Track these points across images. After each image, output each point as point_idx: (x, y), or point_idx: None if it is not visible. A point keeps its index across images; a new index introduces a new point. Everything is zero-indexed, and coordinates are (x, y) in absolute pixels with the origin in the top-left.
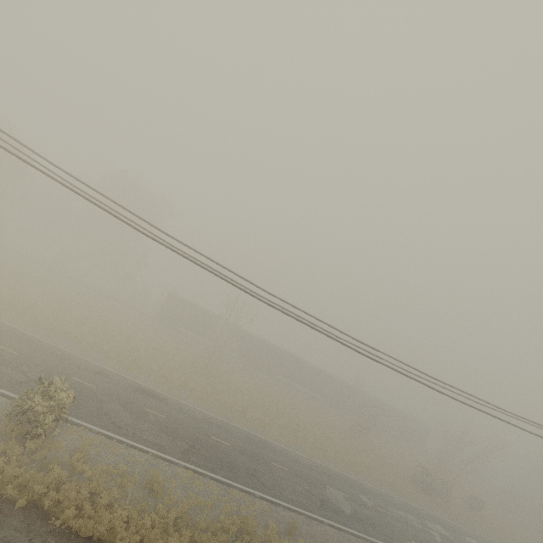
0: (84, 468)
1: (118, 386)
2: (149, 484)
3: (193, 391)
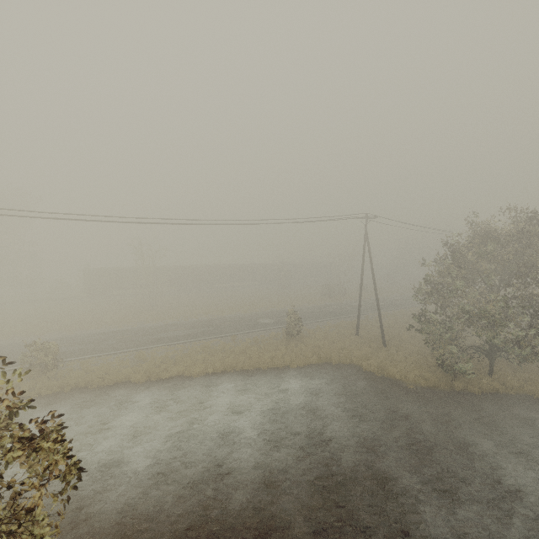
0: (93, 368)
1: (86, 338)
2: (138, 358)
3: (147, 319)
